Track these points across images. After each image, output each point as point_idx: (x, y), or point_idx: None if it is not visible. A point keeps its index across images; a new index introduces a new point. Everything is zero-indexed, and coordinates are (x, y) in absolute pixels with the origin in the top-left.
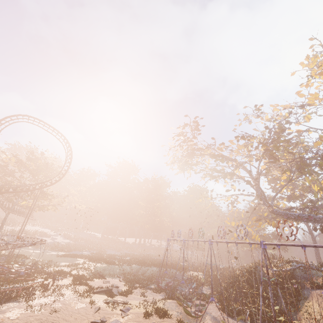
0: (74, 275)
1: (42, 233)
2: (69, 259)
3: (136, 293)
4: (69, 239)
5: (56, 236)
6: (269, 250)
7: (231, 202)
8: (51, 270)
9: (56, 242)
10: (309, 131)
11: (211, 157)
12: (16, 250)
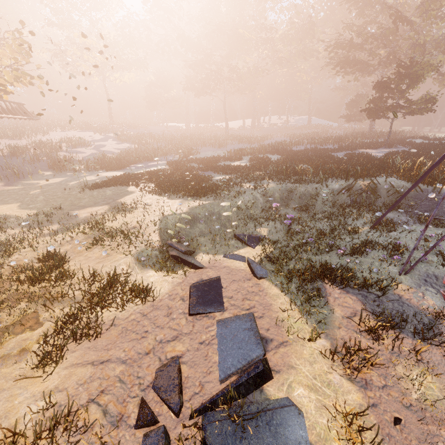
0: (82, 279)
1: (76, 142)
2: (109, 192)
3: (401, 440)
4: (129, 143)
5: (104, 142)
6: None
7: None
8: (23, 261)
9: (103, 152)
10: None
11: None
12: (10, 186)
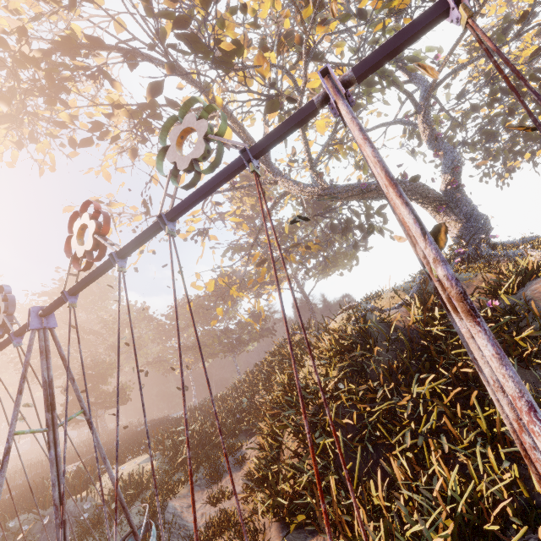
0: None
1: None
2: None
3: None
4: None
5: None
6: (248, 347)
7: (200, 232)
8: None
9: None
10: (339, 48)
11: (129, 62)
12: None
